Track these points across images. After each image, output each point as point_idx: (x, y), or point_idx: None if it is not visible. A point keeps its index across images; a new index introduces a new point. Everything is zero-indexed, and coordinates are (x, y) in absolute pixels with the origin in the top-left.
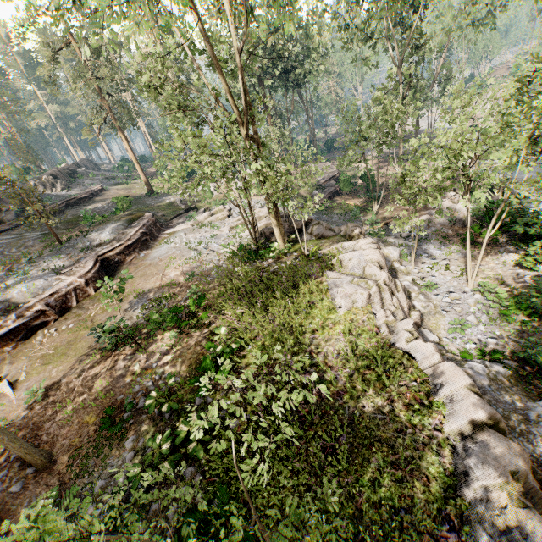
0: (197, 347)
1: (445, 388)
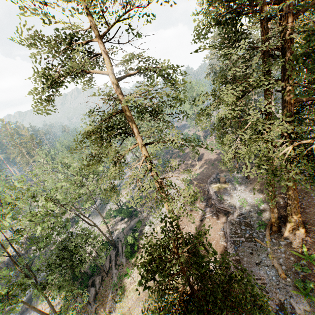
0: None
1: None
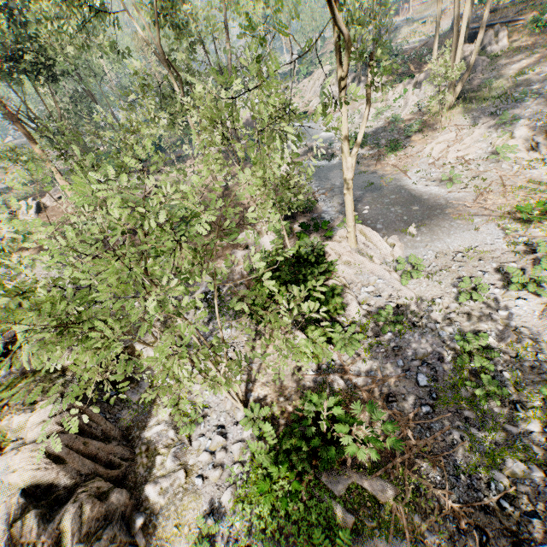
0: None
1: None
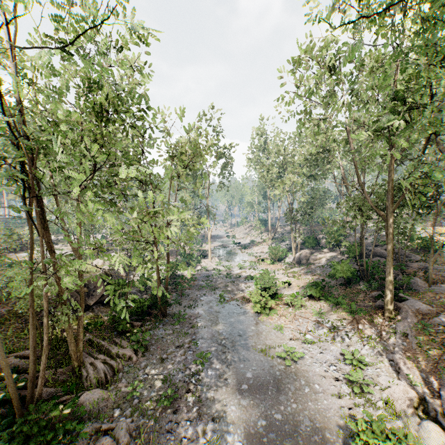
0: None
1: None
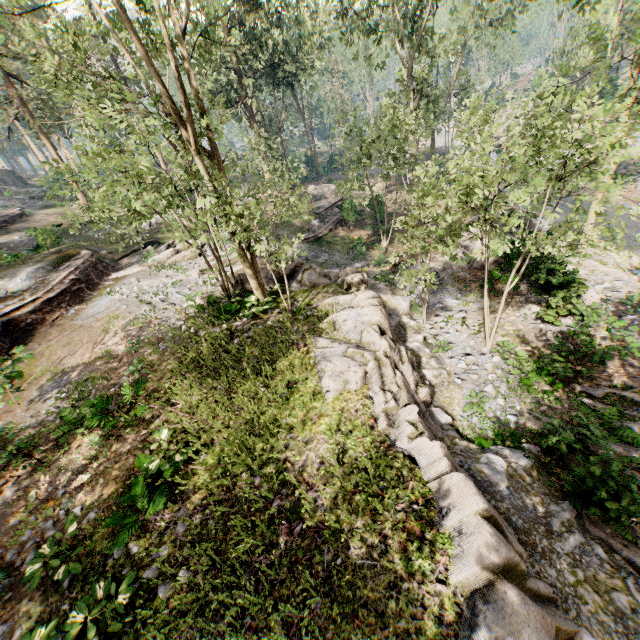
0: (130, 459)
1: (452, 514)
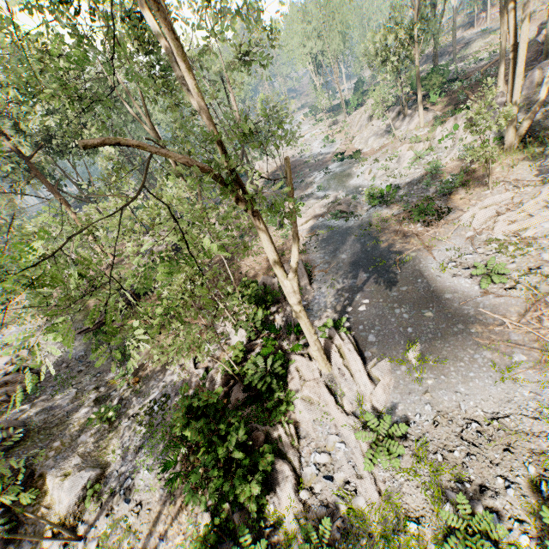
0: None
1: None
